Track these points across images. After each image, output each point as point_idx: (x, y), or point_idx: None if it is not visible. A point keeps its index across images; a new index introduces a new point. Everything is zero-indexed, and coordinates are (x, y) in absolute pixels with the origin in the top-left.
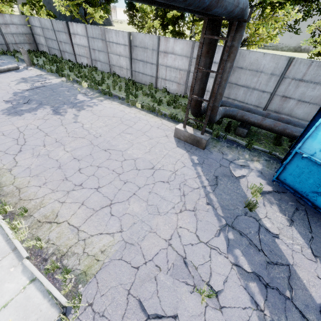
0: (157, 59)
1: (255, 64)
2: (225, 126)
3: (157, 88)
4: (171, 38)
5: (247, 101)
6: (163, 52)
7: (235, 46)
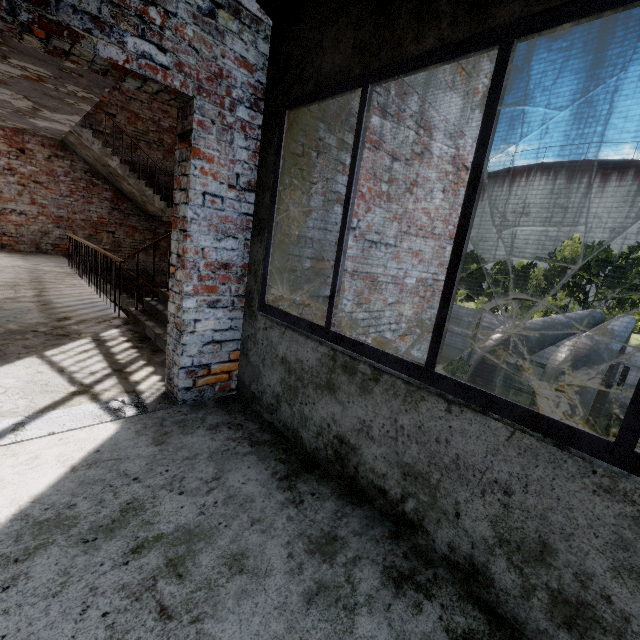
0: (474, 333)
1: (627, 358)
2: (602, 429)
3: (469, 364)
4: (500, 315)
5: (624, 400)
6: (486, 327)
7: (623, 347)
